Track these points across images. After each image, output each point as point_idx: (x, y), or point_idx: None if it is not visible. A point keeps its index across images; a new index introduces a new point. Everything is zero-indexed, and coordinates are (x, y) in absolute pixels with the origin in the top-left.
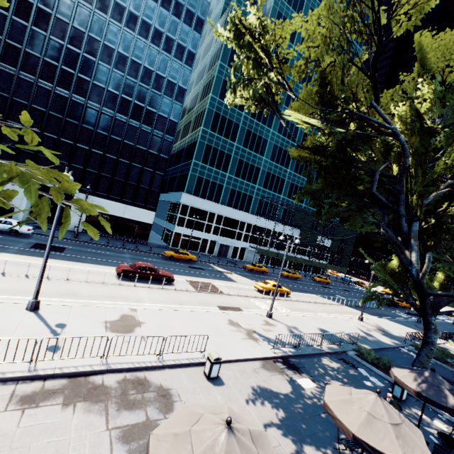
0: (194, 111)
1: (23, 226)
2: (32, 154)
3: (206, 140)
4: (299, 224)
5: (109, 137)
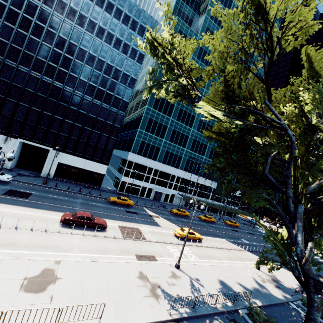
0: (143, 93)
1: (4, 175)
2: (22, 121)
3: (149, 115)
4: (216, 179)
5: (78, 111)
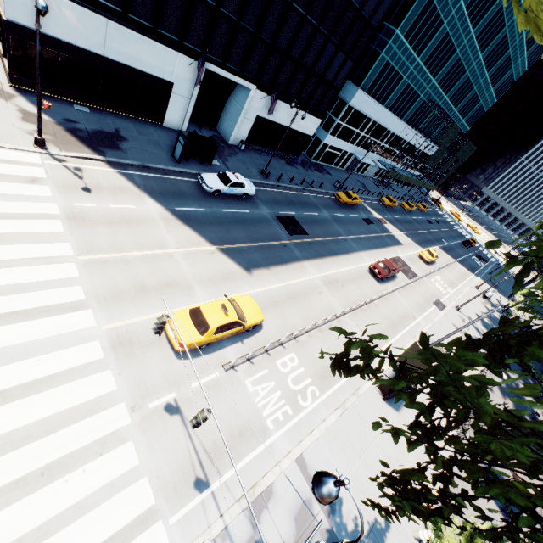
0: None
1: (250, 186)
2: (212, 7)
3: None
4: (441, 143)
5: None
